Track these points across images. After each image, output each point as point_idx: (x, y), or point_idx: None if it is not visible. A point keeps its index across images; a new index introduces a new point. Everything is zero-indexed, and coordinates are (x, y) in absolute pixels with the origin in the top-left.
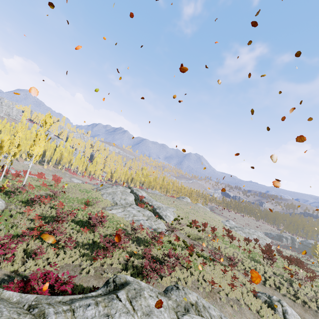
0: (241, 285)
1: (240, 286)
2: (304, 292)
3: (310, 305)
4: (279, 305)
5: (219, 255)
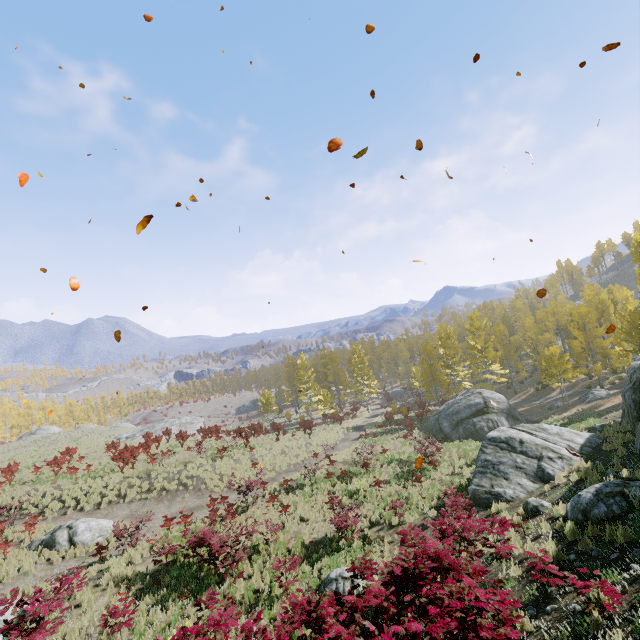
0: None
1: (1, 552)
2: (167, 474)
3: (170, 487)
4: (64, 531)
5: (2, 519)
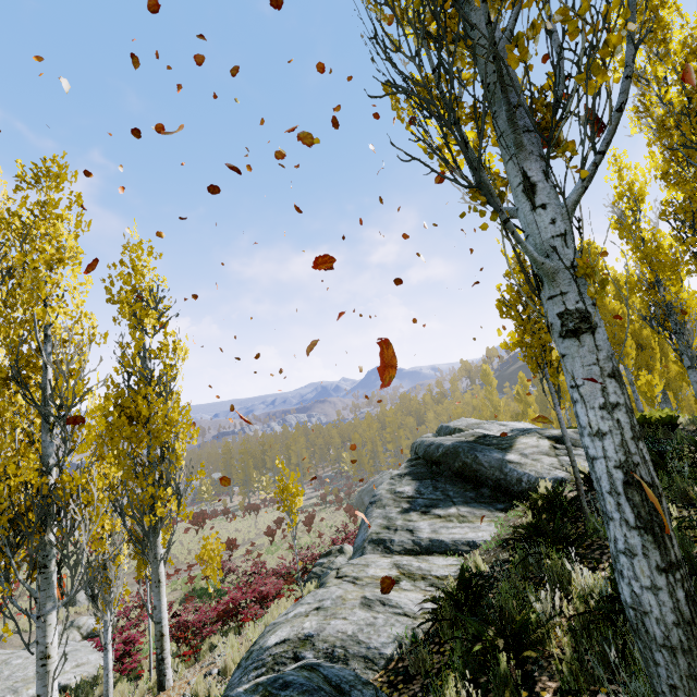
0: (19, 614)
1: (21, 617)
2: None
3: None
4: (82, 592)
5: None
